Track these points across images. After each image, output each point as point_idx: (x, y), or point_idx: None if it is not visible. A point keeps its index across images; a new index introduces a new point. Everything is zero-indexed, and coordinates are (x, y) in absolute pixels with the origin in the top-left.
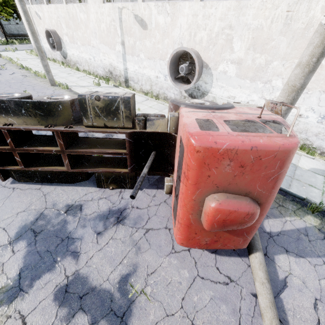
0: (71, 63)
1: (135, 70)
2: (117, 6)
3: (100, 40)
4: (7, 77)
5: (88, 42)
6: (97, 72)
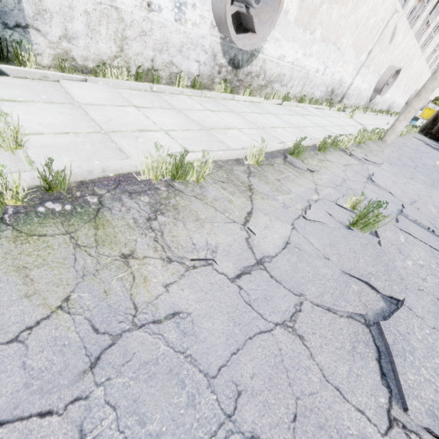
0: (256, 83)
1: (357, 84)
2: (396, 5)
3: (354, 41)
4: (418, 185)
5: (336, 38)
6: (312, 95)
